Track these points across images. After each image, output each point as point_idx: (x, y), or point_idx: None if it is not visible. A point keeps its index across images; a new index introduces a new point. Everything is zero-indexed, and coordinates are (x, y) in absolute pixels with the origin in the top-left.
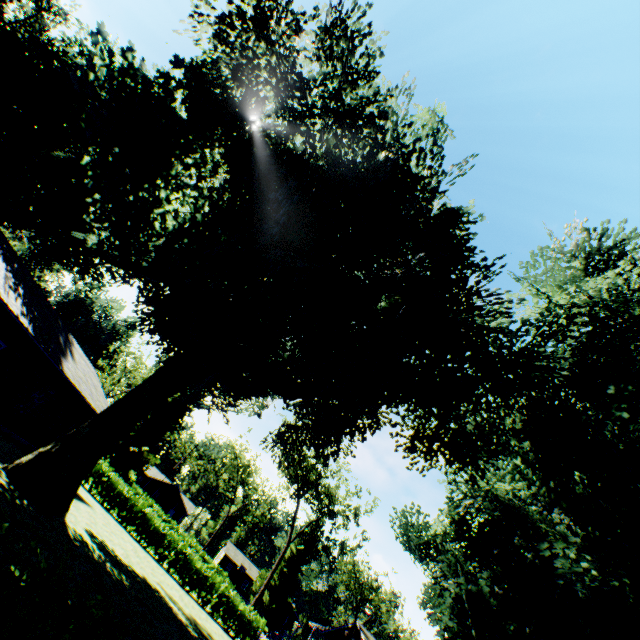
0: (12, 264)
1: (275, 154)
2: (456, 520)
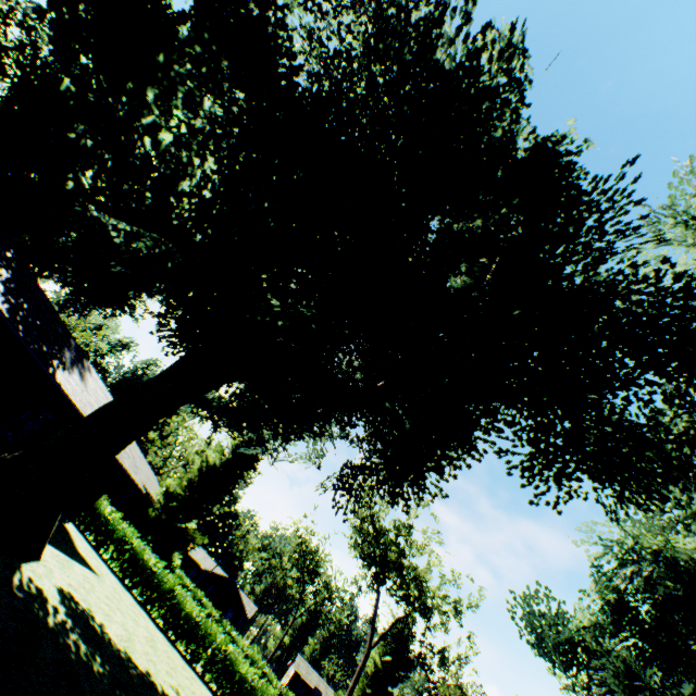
0: (0, 248)
1: (306, 97)
2: (612, 603)
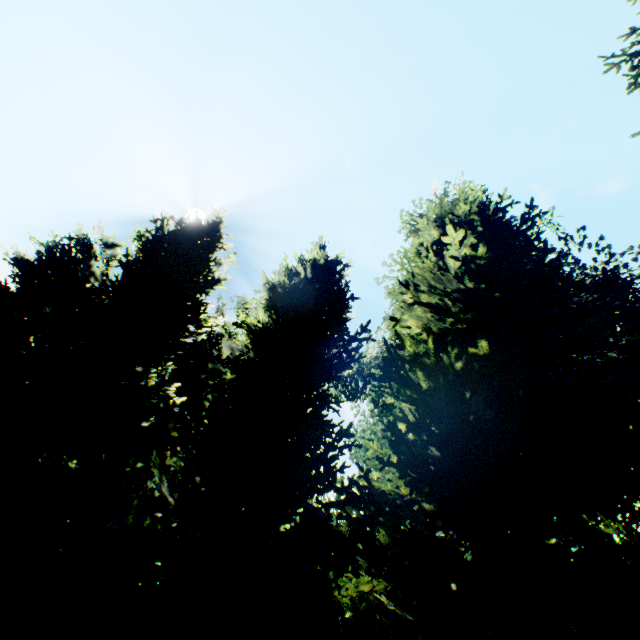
0: None
1: None
2: None
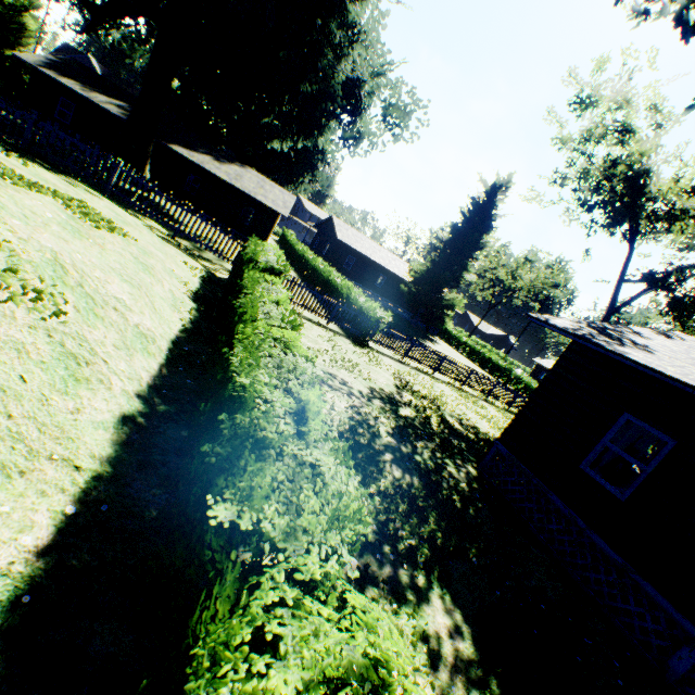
0: None
1: None
2: None
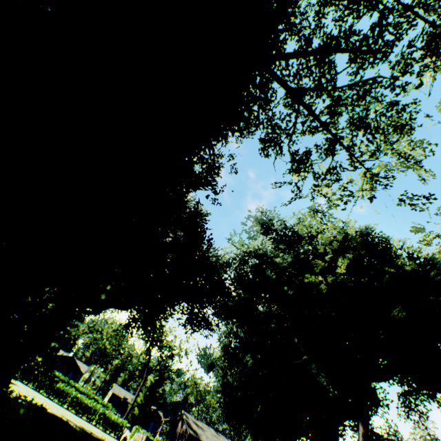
0: None
1: None
2: (223, 349)
